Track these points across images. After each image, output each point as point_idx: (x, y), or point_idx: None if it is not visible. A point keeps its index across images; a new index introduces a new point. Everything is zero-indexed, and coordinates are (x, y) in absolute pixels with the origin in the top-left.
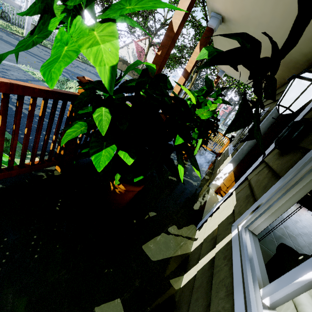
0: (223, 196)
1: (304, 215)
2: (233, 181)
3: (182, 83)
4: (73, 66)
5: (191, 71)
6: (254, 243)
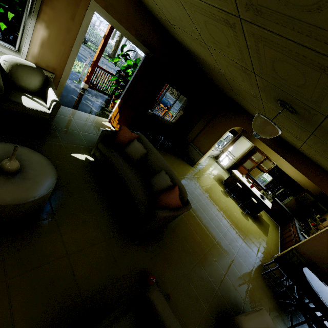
0: (112, 124)
1: (224, 198)
2: (118, 112)
3: (102, 43)
4: (101, 62)
5: (109, 36)
6: (6, 43)
